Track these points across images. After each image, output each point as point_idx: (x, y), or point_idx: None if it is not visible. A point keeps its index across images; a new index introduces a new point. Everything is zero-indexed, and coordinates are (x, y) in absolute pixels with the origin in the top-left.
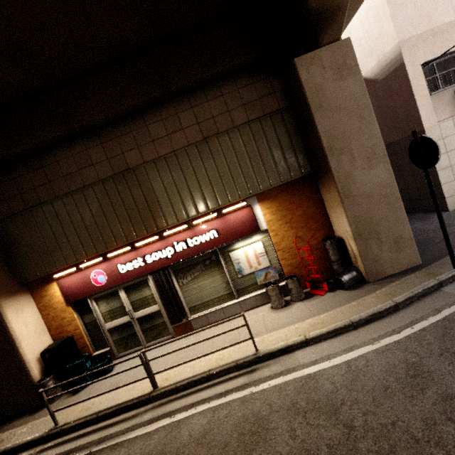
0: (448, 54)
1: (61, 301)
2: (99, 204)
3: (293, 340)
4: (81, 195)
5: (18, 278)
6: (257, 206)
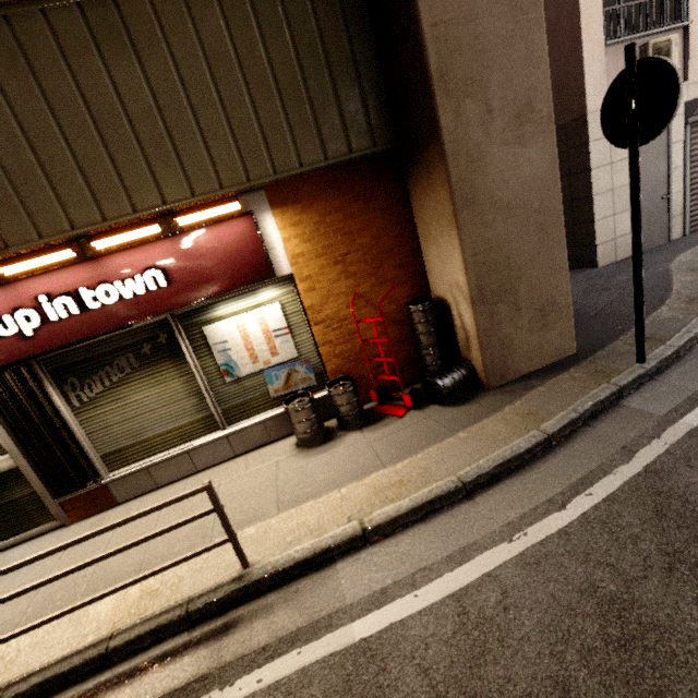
0: None
1: None
2: None
3: (335, 533)
4: None
5: None
6: (268, 217)
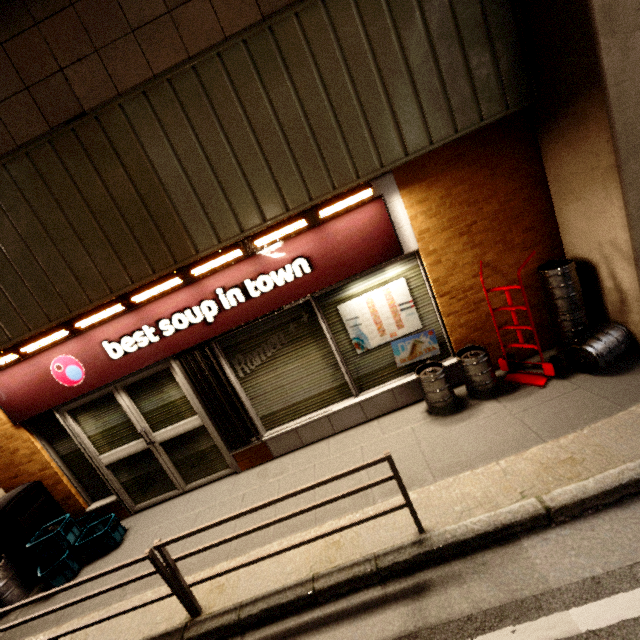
0: None
1: (2, 420)
2: (30, 208)
3: (512, 508)
4: None
5: None
6: (395, 198)
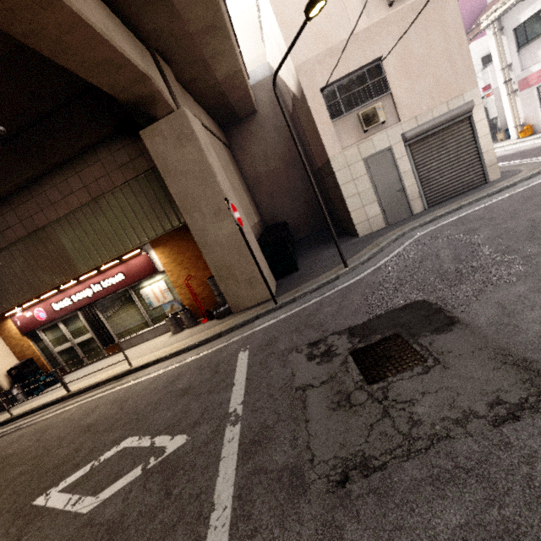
0: (344, 77)
1: (17, 333)
2: (24, 258)
3: (152, 359)
4: (8, 252)
5: None
6: (152, 252)
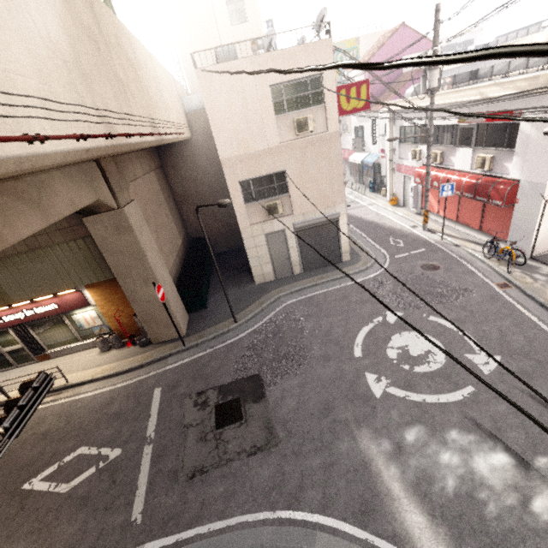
0: (257, 178)
1: None
2: None
3: (87, 379)
4: None
5: None
6: (85, 291)
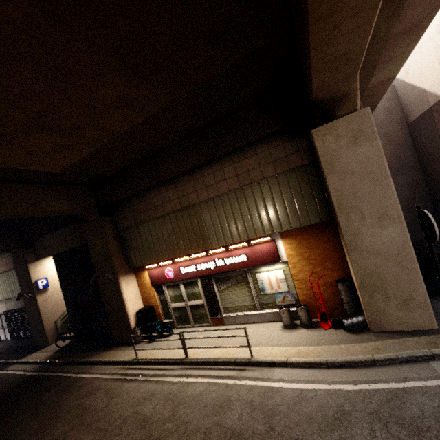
0: None
1: (149, 283)
2: (172, 226)
3: (278, 359)
4: (162, 220)
5: (129, 264)
6: (279, 241)
